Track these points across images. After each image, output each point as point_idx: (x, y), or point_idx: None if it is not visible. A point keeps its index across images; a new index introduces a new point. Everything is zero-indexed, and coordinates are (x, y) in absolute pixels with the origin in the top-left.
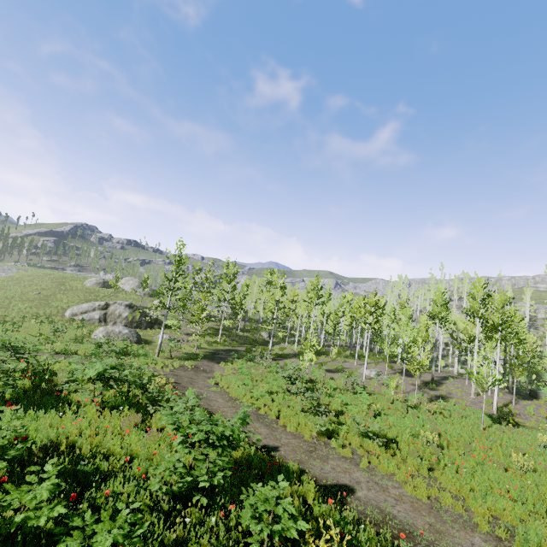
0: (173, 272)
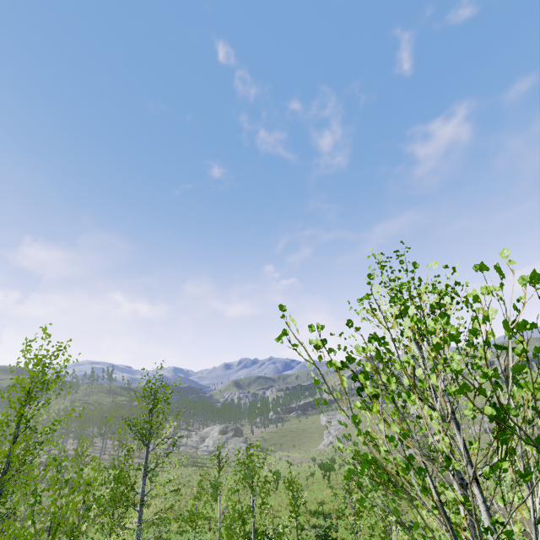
0: None
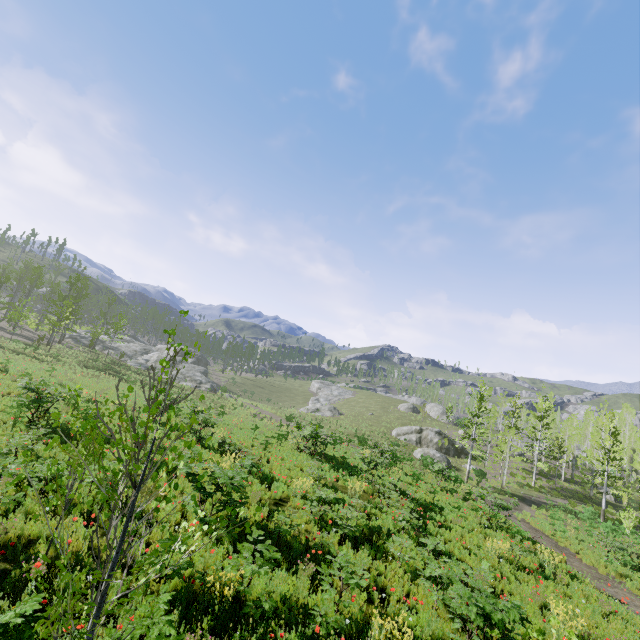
0: (476, 407)
